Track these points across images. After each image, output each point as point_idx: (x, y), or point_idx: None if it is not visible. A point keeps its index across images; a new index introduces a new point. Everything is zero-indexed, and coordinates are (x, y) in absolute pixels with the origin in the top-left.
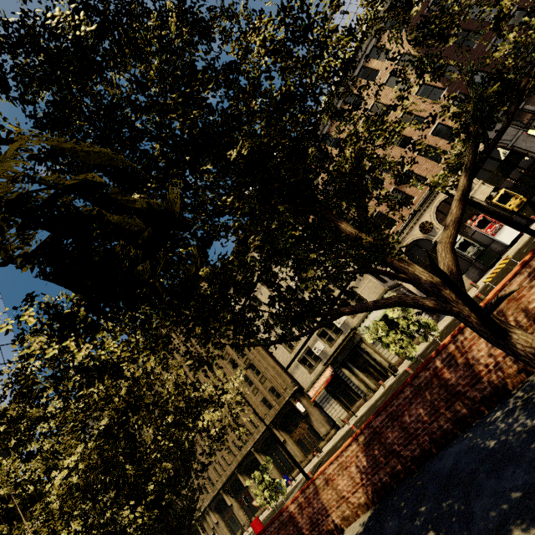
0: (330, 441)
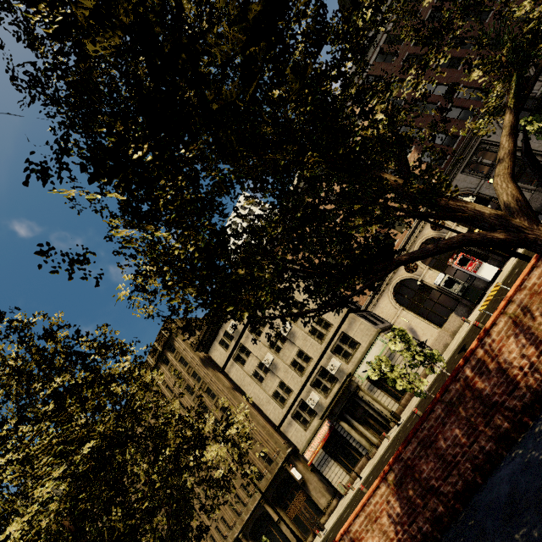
0: (332, 515)
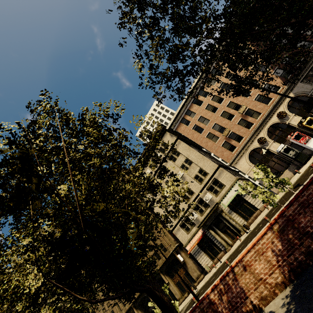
0: (201, 282)
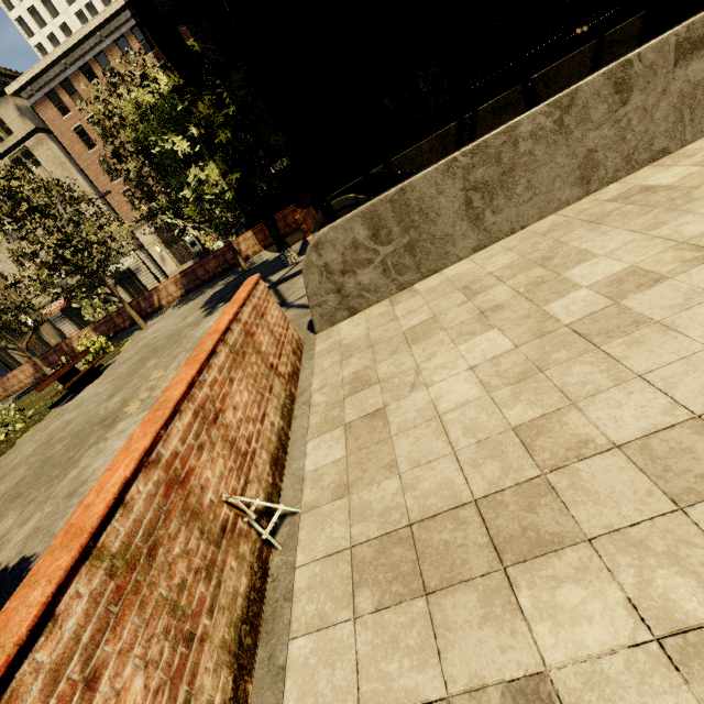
0: None
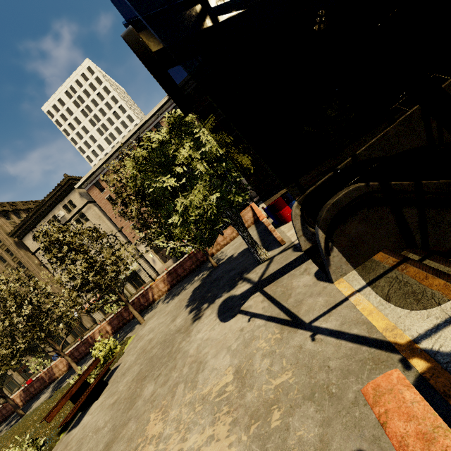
0: (91, 331)
